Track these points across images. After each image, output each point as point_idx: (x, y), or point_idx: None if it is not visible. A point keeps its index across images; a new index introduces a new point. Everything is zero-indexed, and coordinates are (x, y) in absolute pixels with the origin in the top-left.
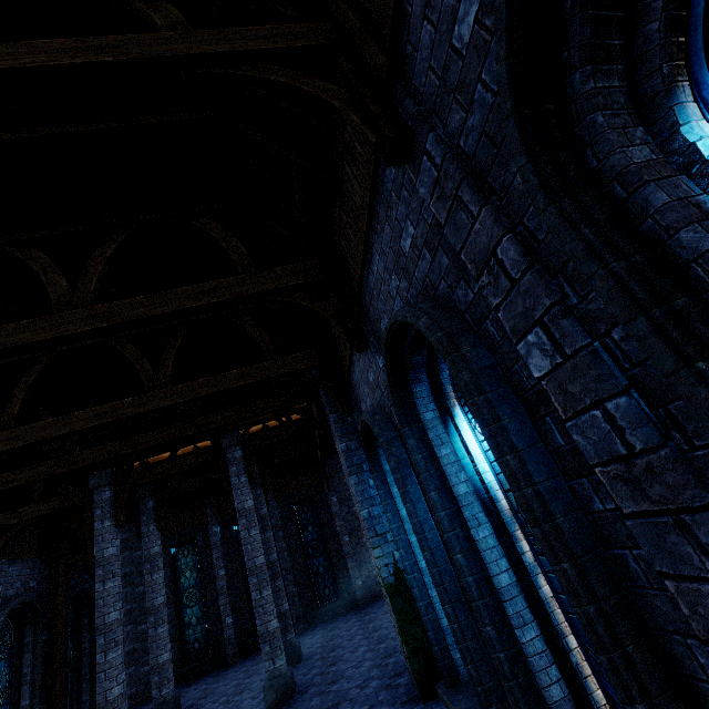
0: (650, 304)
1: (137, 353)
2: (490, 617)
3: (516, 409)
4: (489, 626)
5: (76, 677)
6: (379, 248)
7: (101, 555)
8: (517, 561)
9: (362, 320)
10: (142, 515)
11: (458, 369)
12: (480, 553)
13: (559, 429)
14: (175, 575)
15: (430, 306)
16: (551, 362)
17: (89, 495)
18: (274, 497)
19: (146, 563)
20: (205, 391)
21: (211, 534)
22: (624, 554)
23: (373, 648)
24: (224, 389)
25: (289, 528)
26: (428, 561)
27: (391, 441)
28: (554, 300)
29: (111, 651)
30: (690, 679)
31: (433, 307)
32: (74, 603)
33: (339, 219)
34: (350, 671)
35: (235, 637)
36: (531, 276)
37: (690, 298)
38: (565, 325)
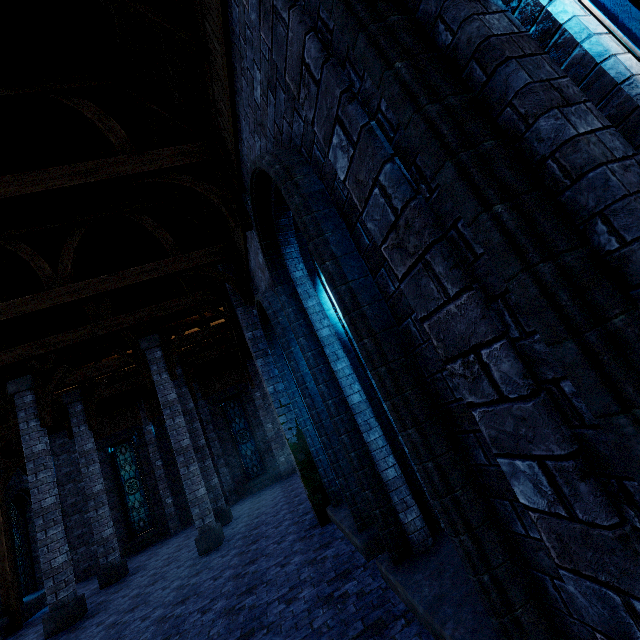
0: (369, 20)
1: (32, 253)
2: (345, 428)
3: (339, 225)
4: (343, 435)
5: (28, 560)
6: (243, 111)
7: (30, 451)
8: (370, 386)
9: (245, 200)
10: (72, 418)
11: (290, 195)
12: (338, 381)
13: (365, 229)
14: (115, 470)
15: (276, 149)
16: (348, 158)
17: (10, 401)
18: (202, 397)
19: (81, 458)
20: (108, 287)
21: (145, 432)
22: (408, 323)
23: (290, 502)
24: (127, 284)
25: (218, 422)
26: (308, 405)
27: (278, 312)
28: (343, 89)
29: (51, 529)
30: (447, 406)
31: (278, 149)
32: (16, 500)
33: (212, 93)
34: (269, 519)
35: (176, 513)
36: (326, 70)
37: (404, 17)
38: (350, 110)
